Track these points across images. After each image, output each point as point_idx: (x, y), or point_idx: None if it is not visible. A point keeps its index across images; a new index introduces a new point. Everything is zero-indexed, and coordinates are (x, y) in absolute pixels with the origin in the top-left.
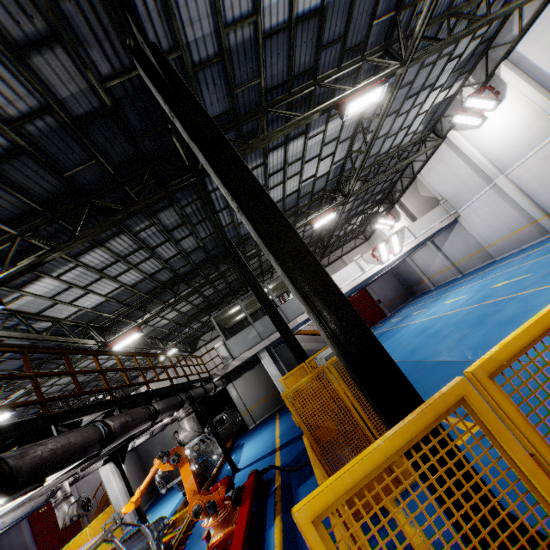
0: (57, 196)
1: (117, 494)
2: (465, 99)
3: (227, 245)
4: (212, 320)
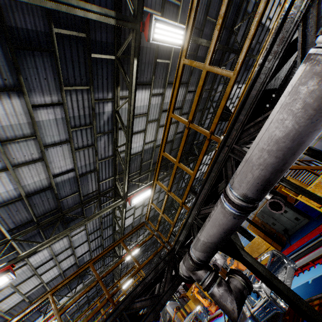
0: (142, 251)
1: None
2: None
3: (160, 257)
4: None
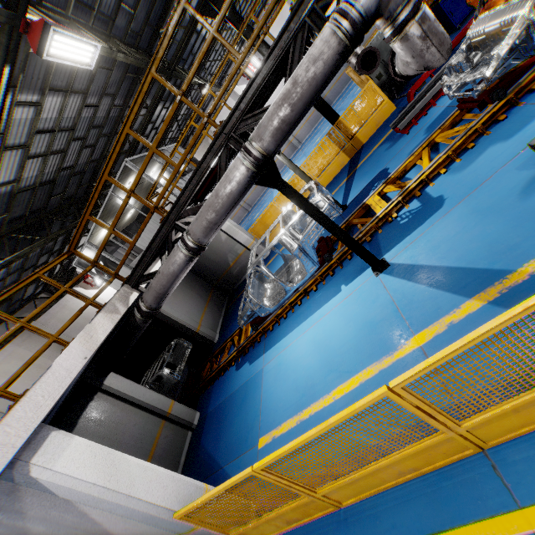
0: None
1: (169, 475)
2: (249, 54)
3: None
4: (130, 164)
